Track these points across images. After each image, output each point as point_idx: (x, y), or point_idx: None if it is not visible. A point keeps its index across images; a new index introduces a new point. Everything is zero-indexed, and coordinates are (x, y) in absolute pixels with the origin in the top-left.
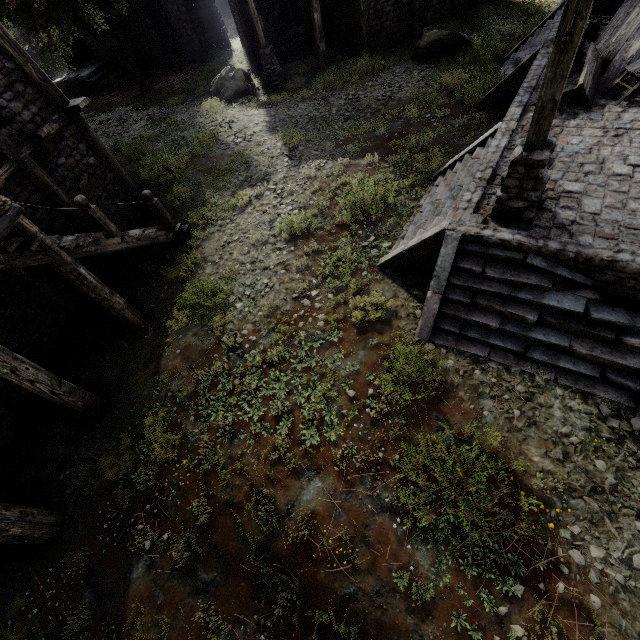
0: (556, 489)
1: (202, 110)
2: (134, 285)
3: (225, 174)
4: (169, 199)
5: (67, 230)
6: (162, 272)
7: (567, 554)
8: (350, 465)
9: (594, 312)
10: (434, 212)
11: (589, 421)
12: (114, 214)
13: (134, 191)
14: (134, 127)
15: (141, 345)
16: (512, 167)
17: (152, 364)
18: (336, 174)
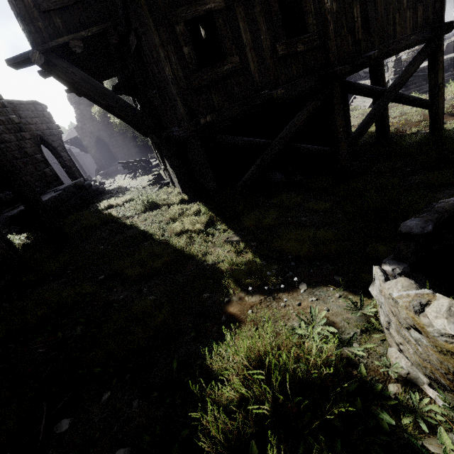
0: None
1: None
2: None
3: None
4: None
5: None
6: None
7: None
8: None
9: None
10: None
11: None
12: None
13: None
14: None
15: None
16: (394, 62)
17: None
18: None
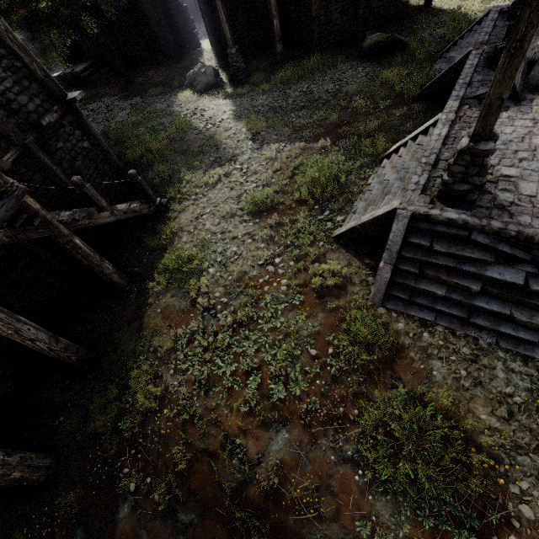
0: (503, 446)
1: (178, 100)
2: (120, 251)
3: (198, 155)
4: (150, 176)
5: (64, 204)
6: (144, 240)
7: (517, 508)
8: (314, 418)
9: (533, 284)
10: (383, 191)
11: (530, 382)
12: (103, 189)
13: (120, 170)
14: (120, 114)
15: (126, 304)
16: (459, 155)
17: (136, 322)
18: (294, 156)
